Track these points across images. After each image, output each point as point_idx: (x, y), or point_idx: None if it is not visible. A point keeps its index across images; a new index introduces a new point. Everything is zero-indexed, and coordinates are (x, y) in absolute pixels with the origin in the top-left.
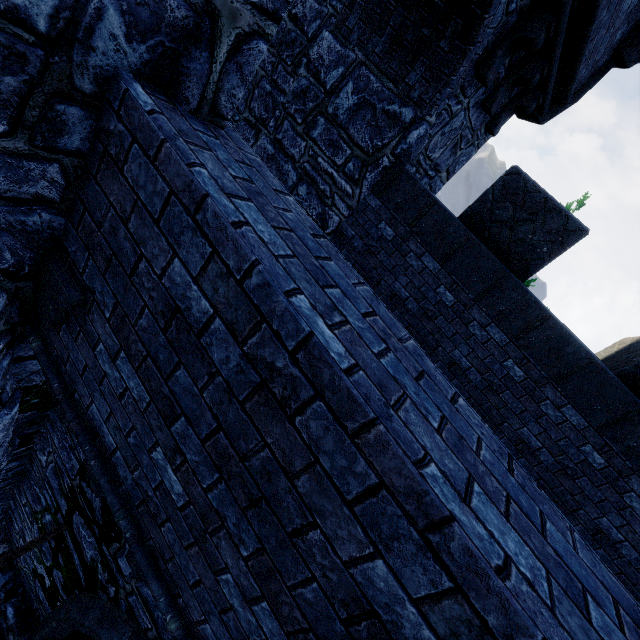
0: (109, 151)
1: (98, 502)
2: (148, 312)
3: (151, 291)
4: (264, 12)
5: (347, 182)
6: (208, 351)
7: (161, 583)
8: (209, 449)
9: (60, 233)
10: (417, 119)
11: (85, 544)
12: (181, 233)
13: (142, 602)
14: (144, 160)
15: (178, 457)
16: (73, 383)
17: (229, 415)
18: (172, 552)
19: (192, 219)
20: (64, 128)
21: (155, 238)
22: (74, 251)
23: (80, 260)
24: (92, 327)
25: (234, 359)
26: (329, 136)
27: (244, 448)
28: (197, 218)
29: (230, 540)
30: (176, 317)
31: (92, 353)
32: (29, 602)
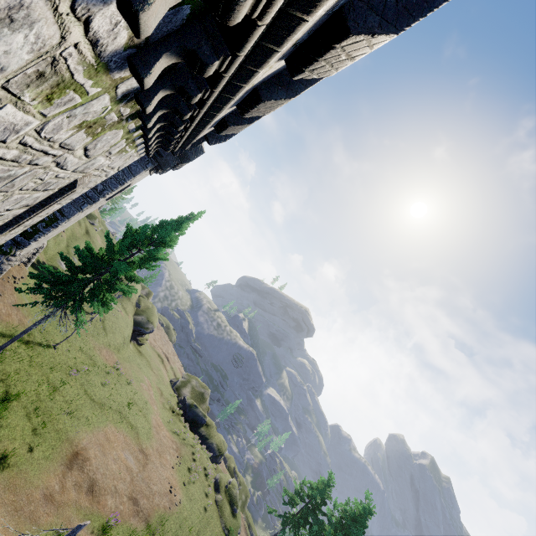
0: None
1: None
2: None
3: None
4: None
5: None
6: None
7: None
8: None
9: None
10: None
11: None
12: None
13: None
14: None
15: None
16: None
17: None
18: None
19: None
20: None
21: None
22: None
23: None
24: None
25: None
26: None
27: None
28: None
29: None
30: None
31: None
32: None
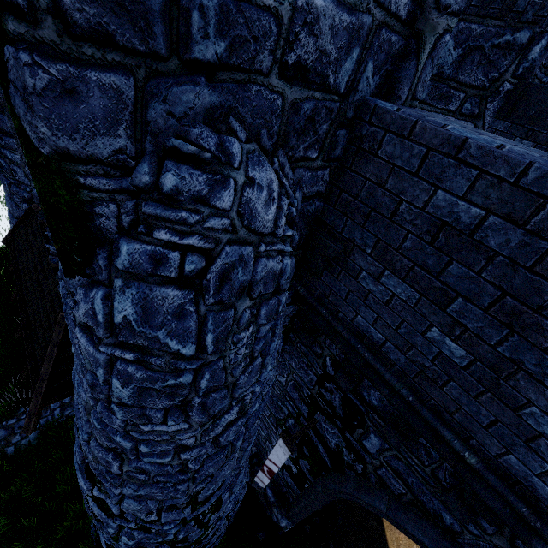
0: (362, 147)
1: (338, 401)
2: (412, 236)
3: (413, 221)
4: (452, 14)
5: (466, 120)
6: (483, 242)
7: (449, 431)
8: (494, 313)
9: (319, 214)
10: (536, 35)
11: (328, 435)
12: (442, 172)
13: (393, 472)
14: (398, 140)
15: (457, 329)
16: (336, 307)
17: (515, 281)
18: (458, 404)
19: (453, 159)
20: (336, 145)
21: (414, 185)
22: (332, 221)
23: (338, 224)
24: (353, 264)
25: (515, 239)
26: (438, 92)
27: (538, 301)
28: (459, 157)
29: (530, 378)
30: (443, 230)
31: (354, 281)
32: (278, 487)
